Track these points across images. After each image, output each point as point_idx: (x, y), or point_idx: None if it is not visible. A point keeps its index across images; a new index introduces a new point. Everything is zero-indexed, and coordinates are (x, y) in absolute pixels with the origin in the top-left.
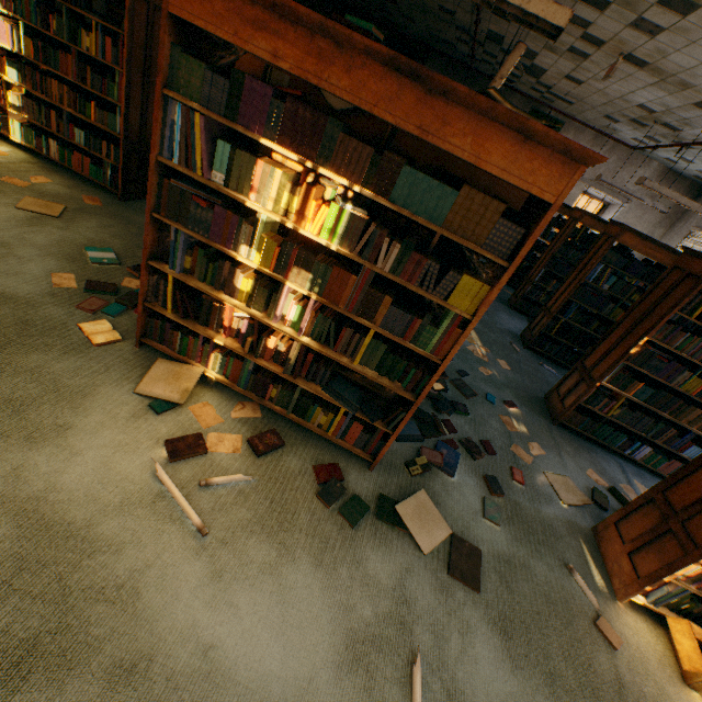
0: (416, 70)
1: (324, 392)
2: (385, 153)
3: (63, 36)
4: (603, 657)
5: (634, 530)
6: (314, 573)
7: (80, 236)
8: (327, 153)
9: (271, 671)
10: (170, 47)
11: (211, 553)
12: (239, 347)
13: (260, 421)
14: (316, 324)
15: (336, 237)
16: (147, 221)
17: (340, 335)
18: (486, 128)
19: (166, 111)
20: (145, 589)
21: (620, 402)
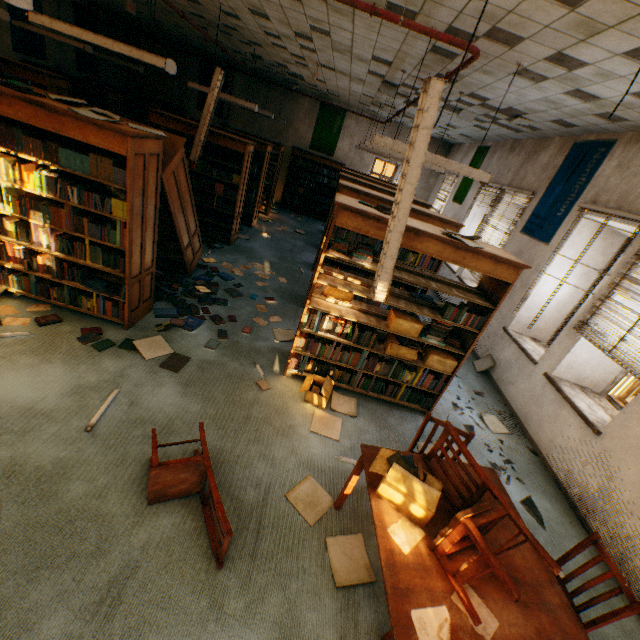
0: (38, 103)
1: (81, 285)
2: (48, 142)
3: None
4: (252, 393)
5: None
6: (63, 367)
7: None
8: (21, 146)
9: (19, 396)
10: None
11: None
12: (24, 268)
13: (49, 312)
14: (61, 243)
15: (45, 190)
16: None
17: (75, 247)
18: (83, 126)
19: None
20: None
21: None
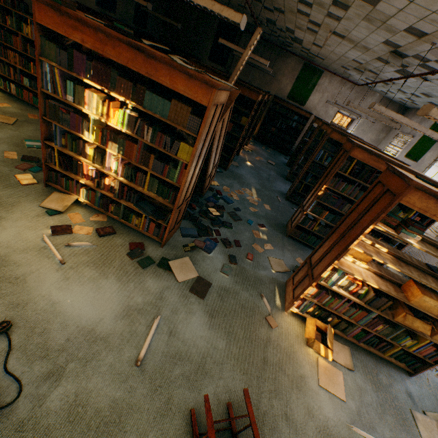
0: (139, 48)
1: (134, 206)
2: (137, 85)
3: (14, 27)
4: (264, 330)
5: (298, 278)
6: (116, 283)
7: (23, 134)
8: (114, 85)
9: (83, 314)
10: (40, 38)
11: (65, 271)
12: (93, 184)
13: (105, 223)
14: (126, 171)
15: (124, 126)
16: (41, 120)
17: (137, 176)
18: (173, 73)
19: (42, 67)
20: (29, 280)
21: (318, 222)
